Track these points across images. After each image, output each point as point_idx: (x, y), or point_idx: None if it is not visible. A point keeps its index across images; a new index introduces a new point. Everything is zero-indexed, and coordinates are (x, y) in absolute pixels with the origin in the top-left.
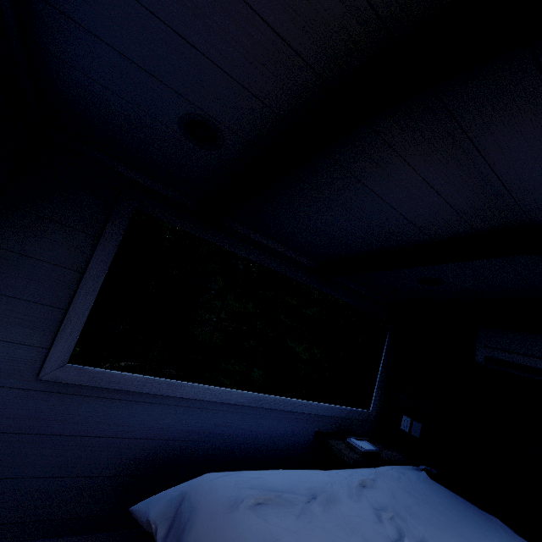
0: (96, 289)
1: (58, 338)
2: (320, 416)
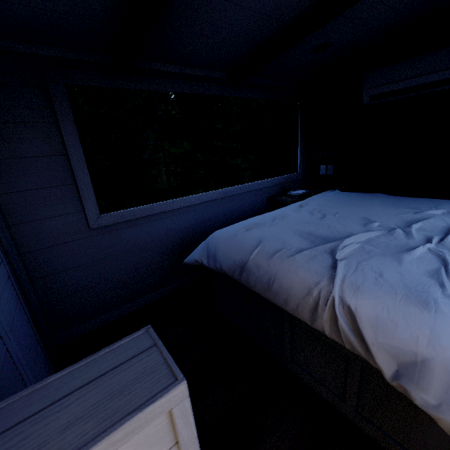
0: (83, 162)
1: (84, 203)
2: (267, 188)
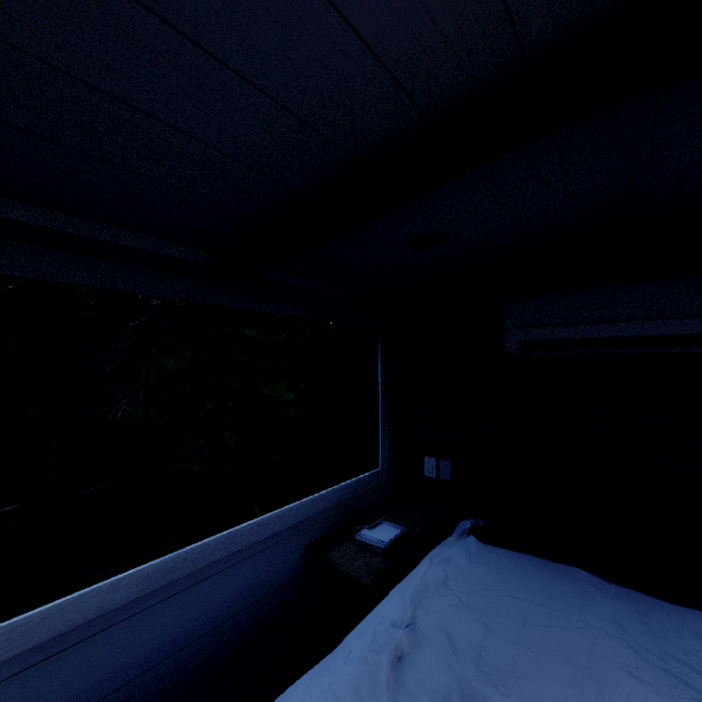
0: None
1: None
2: (306, 520)
